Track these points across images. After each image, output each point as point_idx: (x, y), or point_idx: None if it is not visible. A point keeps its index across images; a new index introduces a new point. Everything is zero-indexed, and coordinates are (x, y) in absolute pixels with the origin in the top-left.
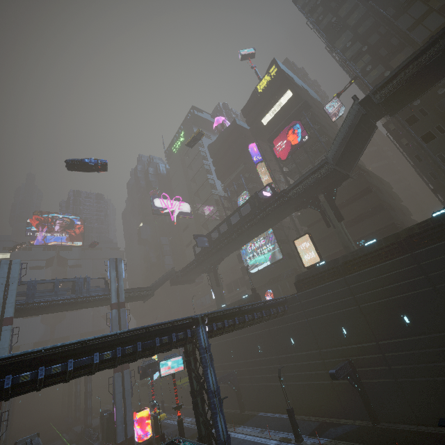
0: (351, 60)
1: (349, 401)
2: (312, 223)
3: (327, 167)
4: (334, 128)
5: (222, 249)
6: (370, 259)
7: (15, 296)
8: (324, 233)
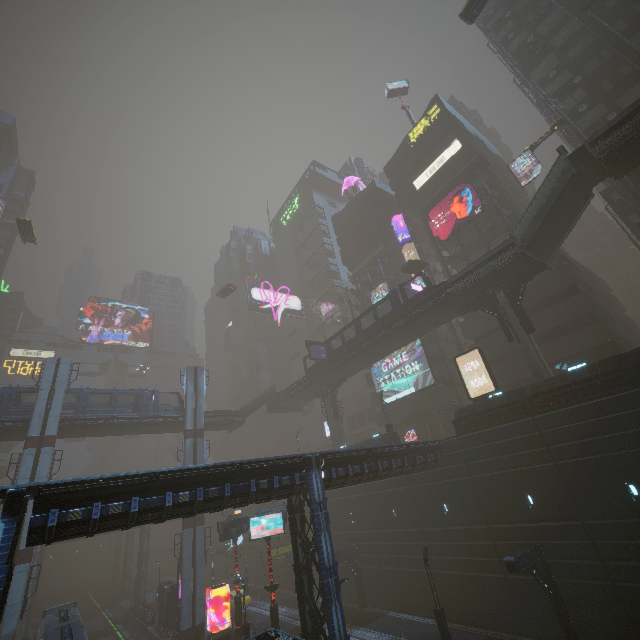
0: (555, 97)
1: (533, 609)
2: (482, 335)
3: (512, 252)
4: (521, 196)
5: (345, 365)
6: (576, 391)
7: (61, 408)
8: (500, 351)
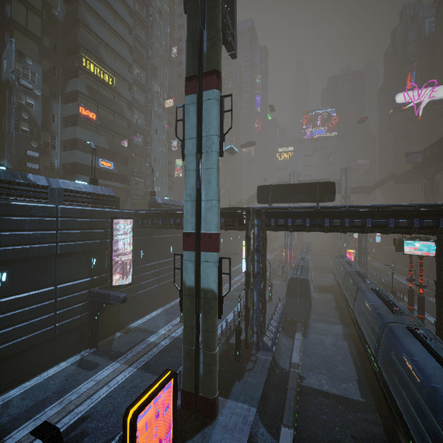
0: None
1: None
2: None
3: None
4: None
5: (433, 166)
6: None
7: None
8: None
